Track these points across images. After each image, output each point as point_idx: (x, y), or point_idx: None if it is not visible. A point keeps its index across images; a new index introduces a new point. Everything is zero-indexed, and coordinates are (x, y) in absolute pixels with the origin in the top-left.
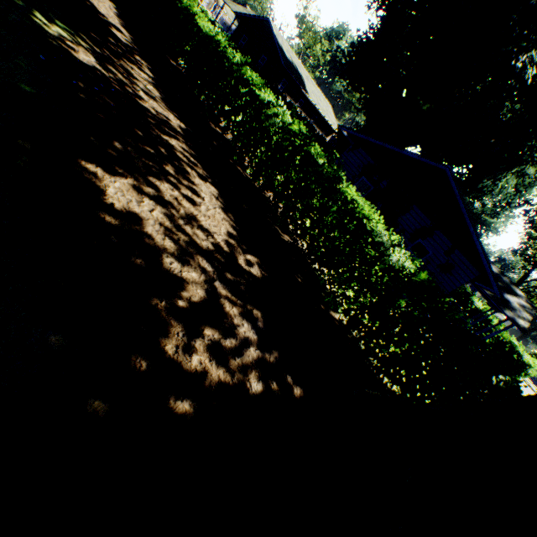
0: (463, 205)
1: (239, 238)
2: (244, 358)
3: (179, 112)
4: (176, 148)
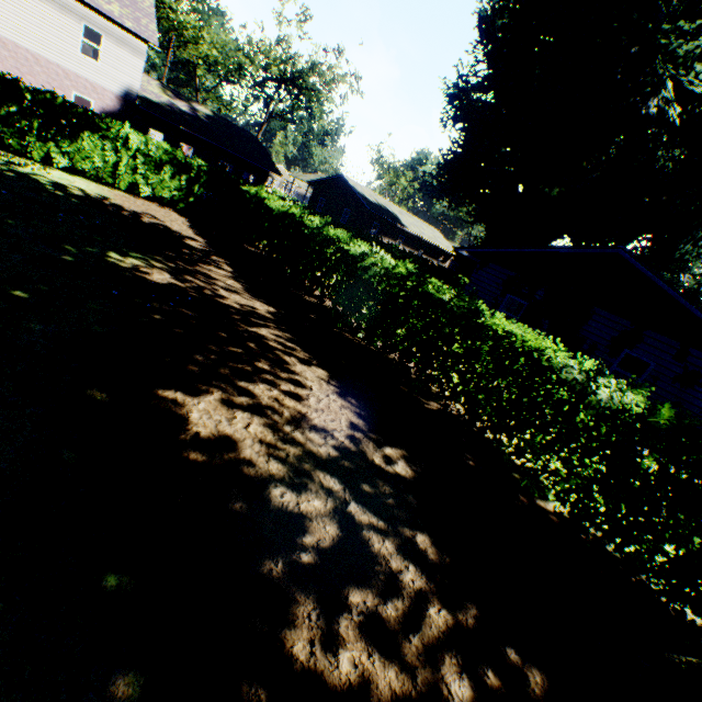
0: (668, 286)
1: (368, 427)
2: (424, 633)
3: (265, 296)
4: (268, 337)
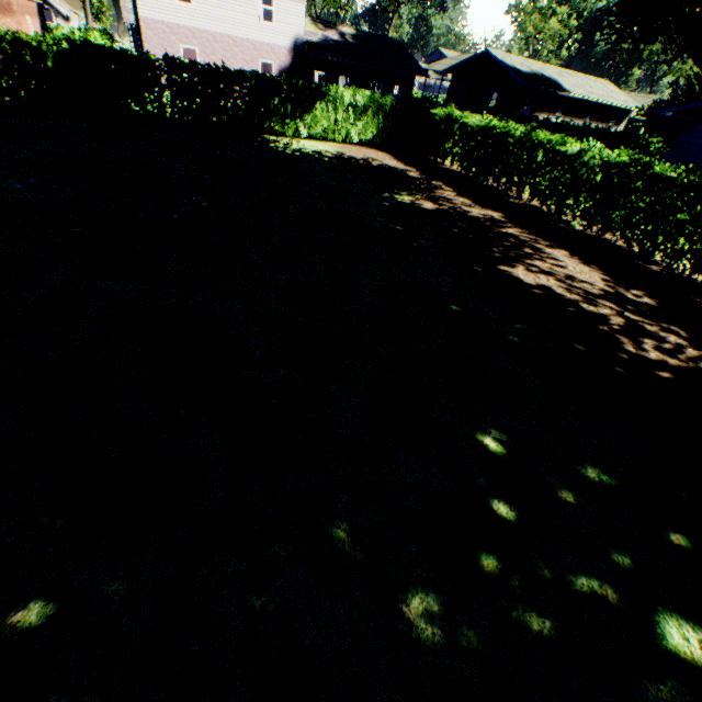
0: None
1: (613, 281)
2: (687, 355)
3: (487, 206)
4: (515, 235)
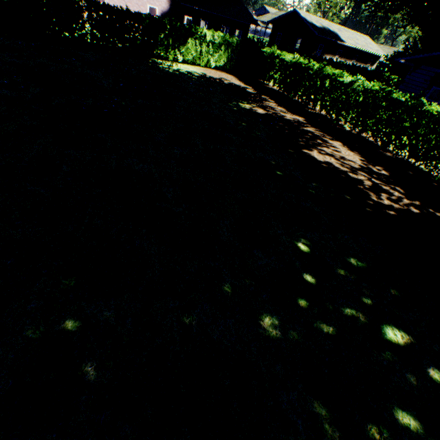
0: None
1: (366, 161)
2: (403, 202)
3: (295, 113)
4: (311, 131)
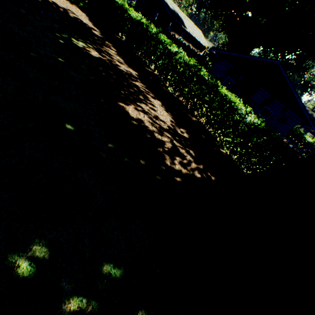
0: (289, 82)
1: (175, 122)
2: (191, 167)
3: (132, 66)
4: (139, 86)
